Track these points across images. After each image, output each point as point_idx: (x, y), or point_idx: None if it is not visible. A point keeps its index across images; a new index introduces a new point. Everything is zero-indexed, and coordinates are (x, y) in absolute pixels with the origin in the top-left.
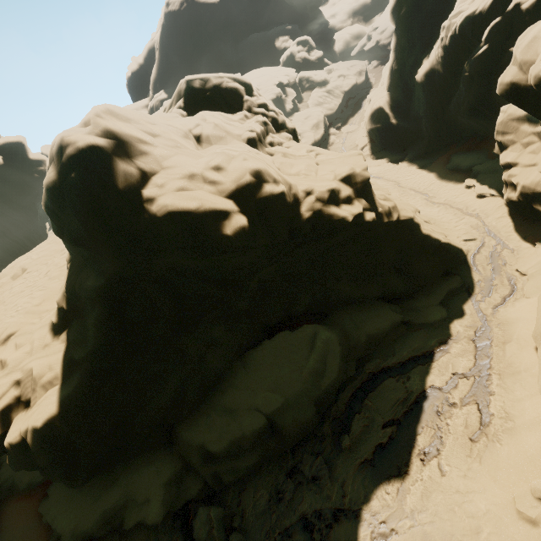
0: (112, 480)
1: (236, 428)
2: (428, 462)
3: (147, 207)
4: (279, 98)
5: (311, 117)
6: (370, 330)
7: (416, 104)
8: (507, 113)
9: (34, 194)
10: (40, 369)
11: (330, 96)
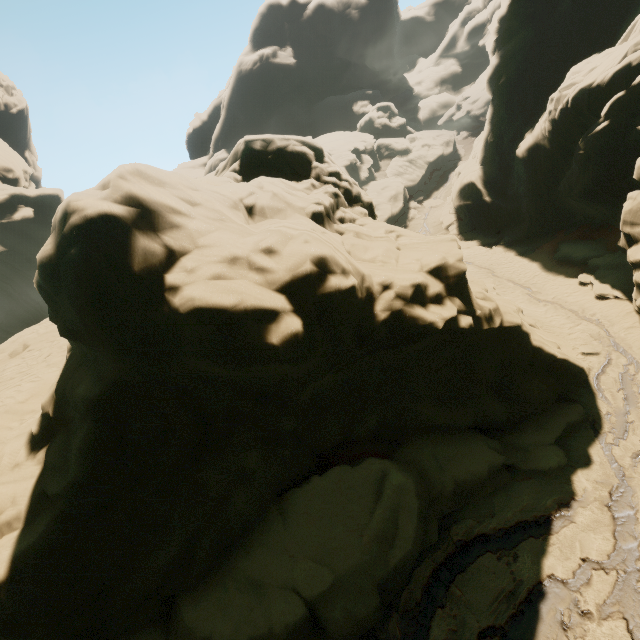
0: None
1: (261, 617)
2: None
3: (168, 298)
4: (353, 165)
5: (389, 187)
6: (460, 475)
7: (515, 181)
8: (637, 201)
9: None
10: (1, 502)
11: (411, 166)
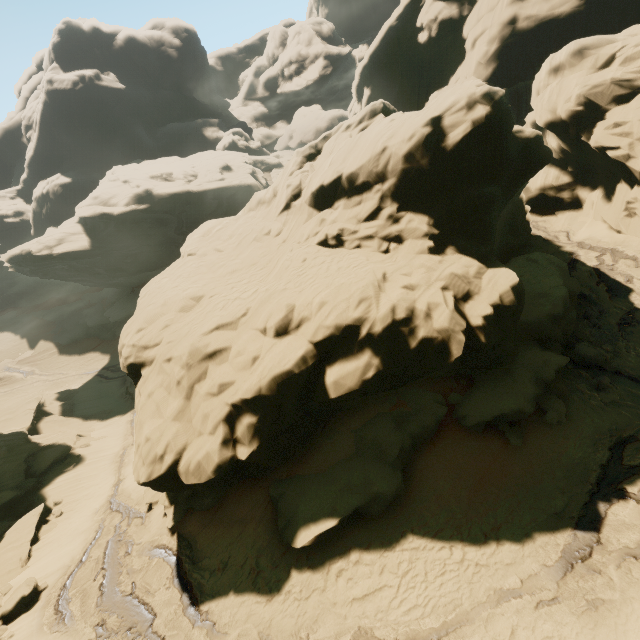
0: (506, 371)
1: (556, 297)
2: (633, 282)
3: (519, 135)
4: (254, 173)
5: None
6: None
7: None
8: None
9: None
10: (461, 269)
11: None
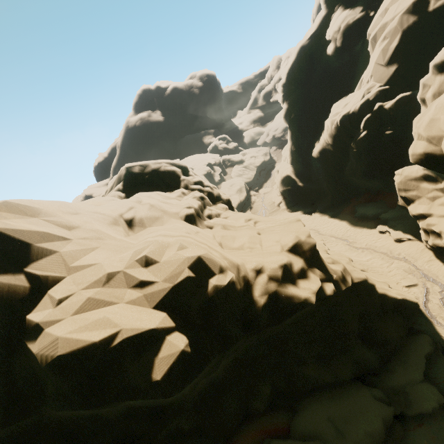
0: None
1: None
2: None
3: (27, 346)
4: (209, 173)
5: (235, 184)
6: (361, 439)
7: (315, 172)
8: (403, 175)
9: None
10: None
11: (246, 170)
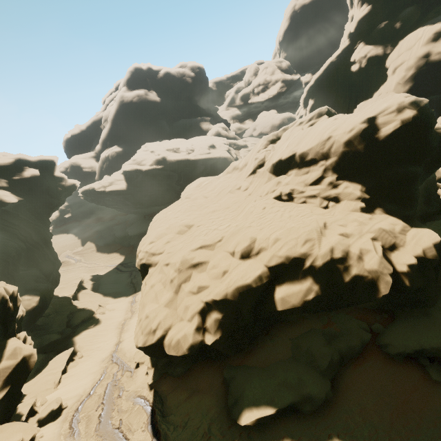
0: (424, 313)
1: None
2: None
3: (439, 131)
4: (229, 150)
5: None
6: None
7: None
8: None
9: (56, 204)
10: (388, 226)
11: None
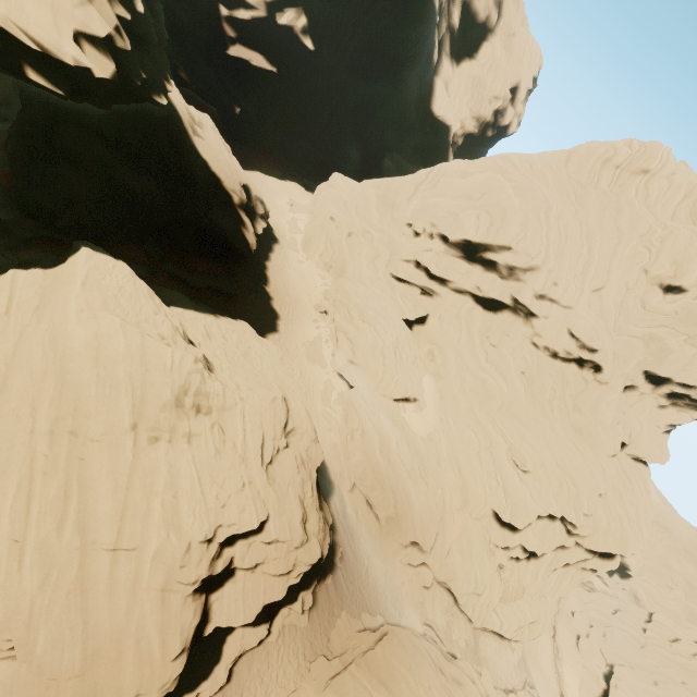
0: None
1: None
2: None
3: None
4: None
5: None
6: None
7: None
8: None
9: None
10: None
11: None
